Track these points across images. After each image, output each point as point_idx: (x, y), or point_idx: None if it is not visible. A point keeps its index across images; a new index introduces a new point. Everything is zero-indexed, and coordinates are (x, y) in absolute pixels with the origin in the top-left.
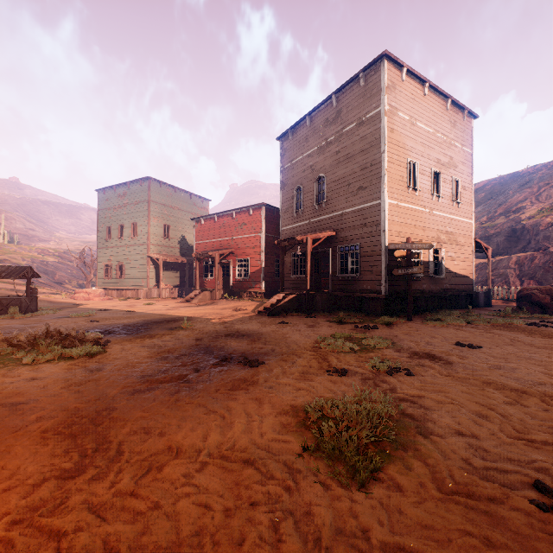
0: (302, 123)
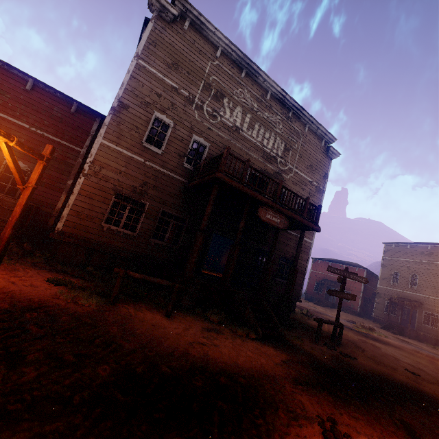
0: (404, 244)
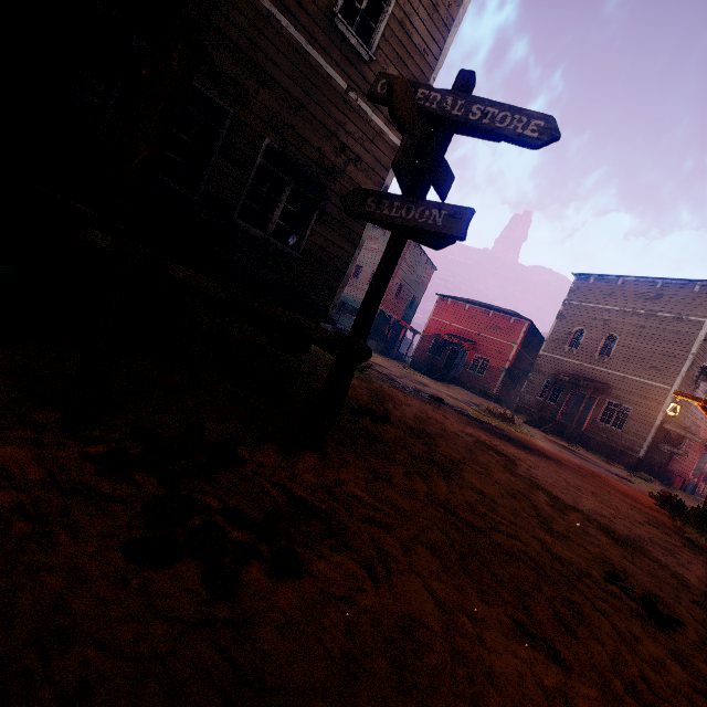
0: (612, 278)
